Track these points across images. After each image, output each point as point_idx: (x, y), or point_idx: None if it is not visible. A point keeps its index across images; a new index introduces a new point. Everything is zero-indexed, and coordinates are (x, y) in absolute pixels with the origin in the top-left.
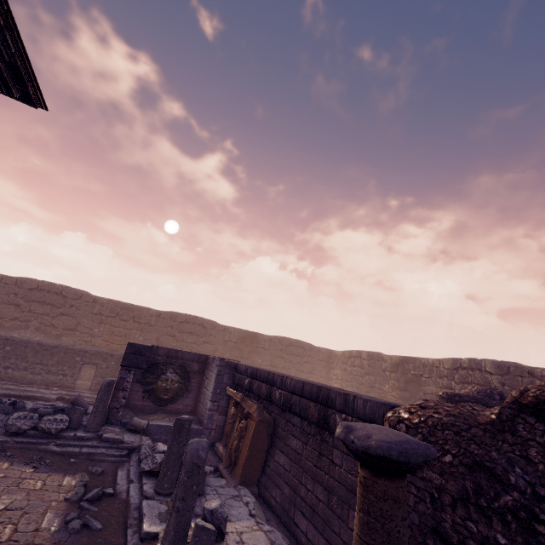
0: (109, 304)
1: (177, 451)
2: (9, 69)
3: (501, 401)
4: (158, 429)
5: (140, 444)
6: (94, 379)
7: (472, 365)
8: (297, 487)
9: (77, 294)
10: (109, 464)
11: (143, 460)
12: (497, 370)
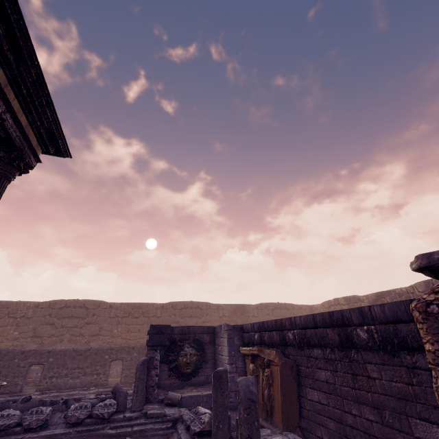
0: (122, 306)
1: (222, 403)
2: (47, 134)
3: None
4: (191, 400)
5: (181, 415)
6: (123, 372)
7: None
8: (342, 417)
9: (96, 303)
10: (160, 437)
11: (191, 423)
12: None
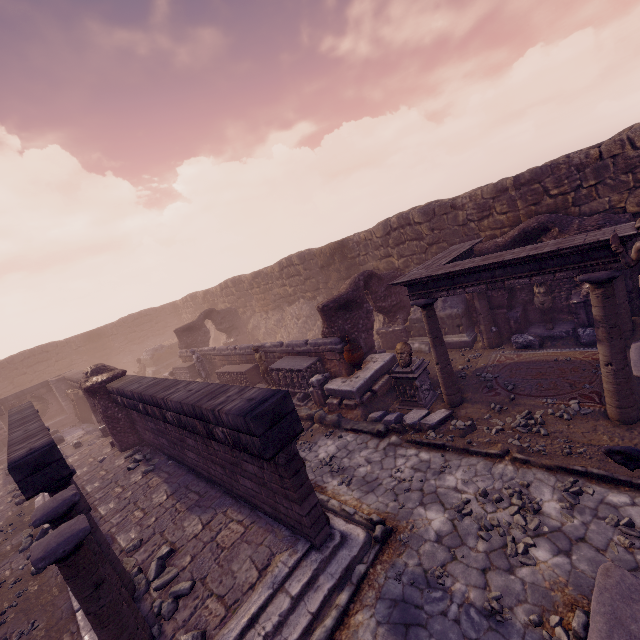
0: None
1: None
2: None
3: (215, 312)
4: None
5: None
6: None
7: (225, 286)
8: None
9: None
10: None
11: None
12: (233, 284)
